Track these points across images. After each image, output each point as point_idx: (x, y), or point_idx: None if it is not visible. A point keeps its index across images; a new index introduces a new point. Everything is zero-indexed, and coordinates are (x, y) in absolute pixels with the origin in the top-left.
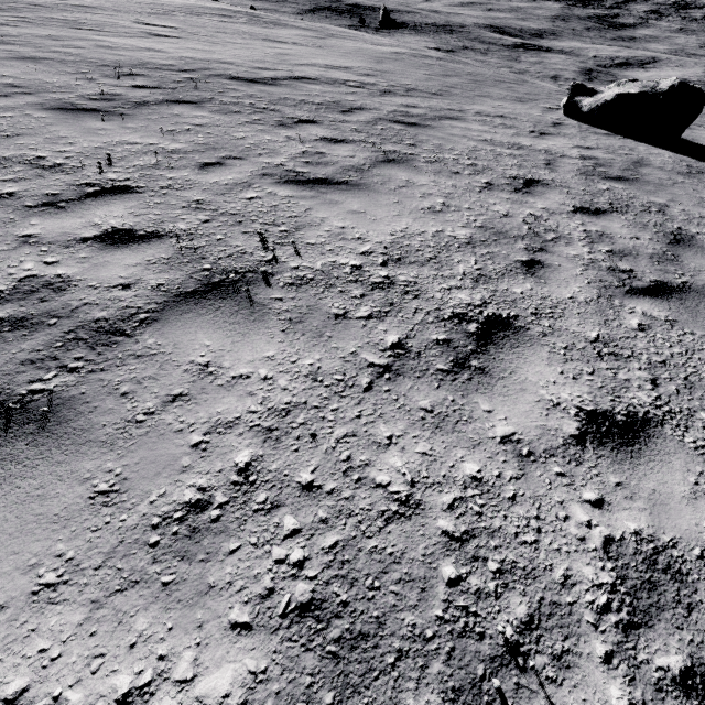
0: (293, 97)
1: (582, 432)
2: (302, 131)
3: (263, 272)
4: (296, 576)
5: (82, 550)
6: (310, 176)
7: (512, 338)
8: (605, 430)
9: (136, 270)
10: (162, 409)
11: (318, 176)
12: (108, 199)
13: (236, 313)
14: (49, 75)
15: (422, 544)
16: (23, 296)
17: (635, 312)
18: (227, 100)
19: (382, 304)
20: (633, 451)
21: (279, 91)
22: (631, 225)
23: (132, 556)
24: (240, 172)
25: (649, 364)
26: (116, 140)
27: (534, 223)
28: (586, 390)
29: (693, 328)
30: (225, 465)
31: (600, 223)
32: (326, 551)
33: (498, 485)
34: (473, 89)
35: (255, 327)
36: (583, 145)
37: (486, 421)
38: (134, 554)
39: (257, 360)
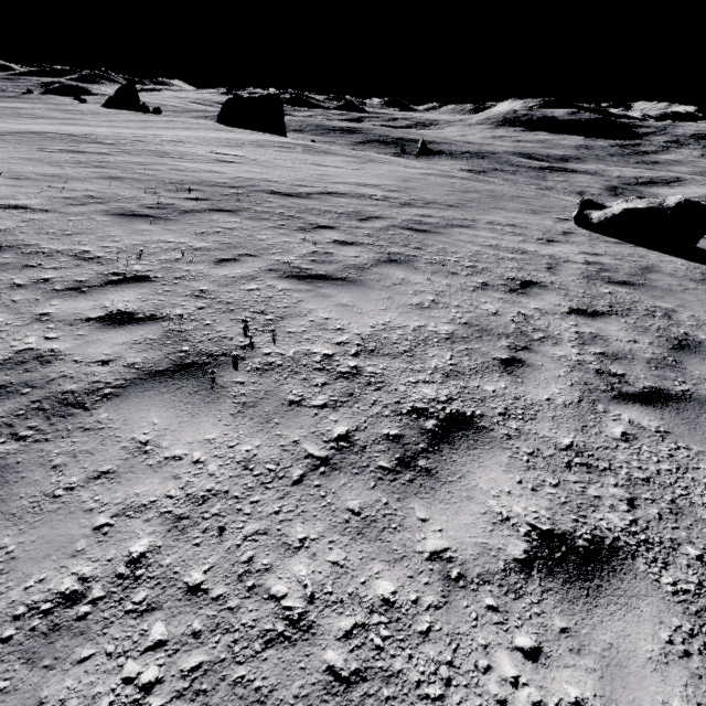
0: (319, 208)
1: (530, 556)
2: (318, 235)
3: (234, 356)
4: (139, 703)
5: None
6: (312, 272)
7: (471, 439)
8: (559, 556)
9: (120, 348)
10: (84, 485)
11: (320, 273)
12: (125, 286)
13: (194, 393)
14: (123, 190)
15: (299, 681)
16: (13, 366)
17: (620, 419)
18: (261, 210)
19: (341, 394)
20: (591, 587)
21: (308, 203)
22: (630, 328)
23: None
24: (250, 267)
25: (628, 480)
26: (154, 239)
27: (523, 322)
28: (545, 505)
29: (689, 442)
30: (118, 553)
31: (596, 324)
32: (185, 674)
33: (412, 613)
34: (489, 203)
35: (207, 409)
36: (590, 252)
37: (417, 531)
38: None
39: (196, 442)
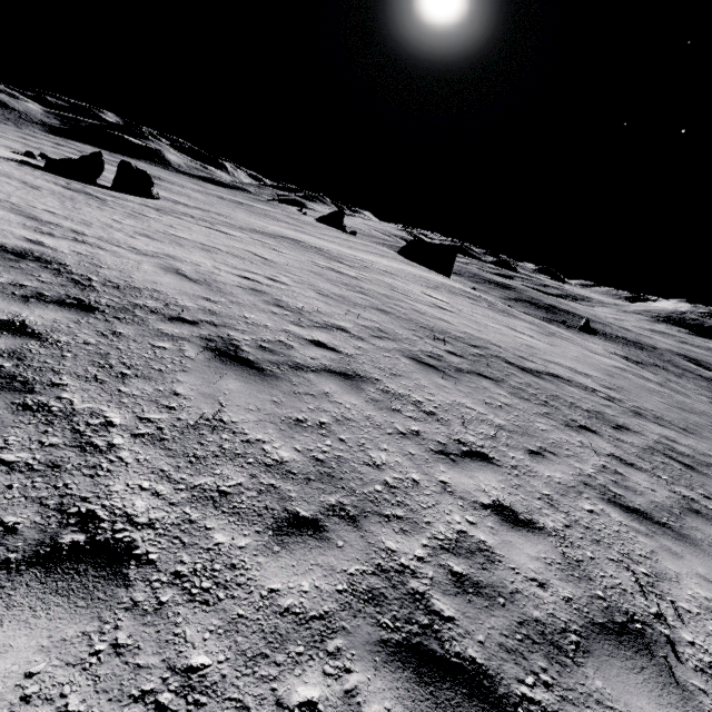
0: (562, 396)
1: None
2: (589, 439)
3: (667, 636)
4: None
5: None
6: (627, 502)
7: None
8: None
9: (539, 565)
10: None
11: (636, 506)
12: (480, 464)
13: (665, 687)
14: (396, 327)
15: None
16: (467, 554)
17: None
18: (514, 384)
19: None
20: None
21: (548, 386)
22: None
23: None
24: (563, 471)
25: None
26: (457, 400)
27: None
28: None
29: None
30: None
31: None
32: None
33: None
34: None
35: None
36: None
37: None
38: None
39: None
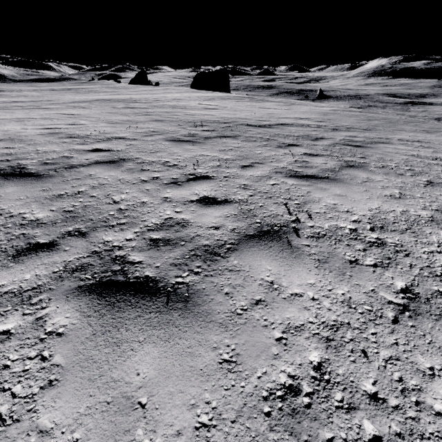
0: (282, 133)
1: None
2: (291, 150)
3: (294, 227)
4: None
5: (220, 402)
6: (303, 174)
7: None
8: None
9: (220, 219)
10: (251, 308)
11: (309, 174)
12: (200, 182)
13: (282, 251)
14: (167, 127)
15: None
16: (167, 228)
17: None
18: (248, 135)
19: (382, 257)
20: None
21: (273, 131)
22: None
23: (254, 419)
24: (263, 170)
25: None
26: (198, 154)
27: None
28: None
29: None
30: (302, 360)
31: None
32: None
33: None
34: (390, 126)
35: (296, 262)
36: None
37: None
38: (255, 418)
39: (304, 285)
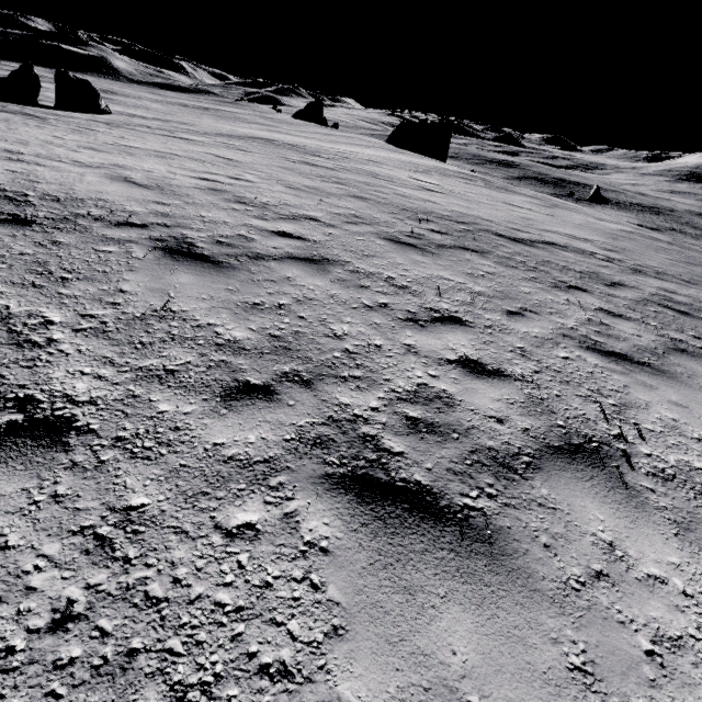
0: (555, 261)
1: None
2: (577, 297)
3: (623, 450)
4: None
5: None
6: (608, 348)
7: None
8: None
9: (500, 405)
10: (591, 583)
11: (616, 350)
12: (451, 327)
13: (612, 489)
14: (374, 212)
15: None
16: (425, 402)
17: None
18: (502, 254)
19: None
20: None
21: (540, 254)
22: None
23: None
24: (542, 327)
25: None
26: (435, 273)
27: None
28: None
29: None
30: None
31: None
32: None
33: None
34: None
35: (640, 516)
36: None
37: None
38: None
39: (663, 562)
